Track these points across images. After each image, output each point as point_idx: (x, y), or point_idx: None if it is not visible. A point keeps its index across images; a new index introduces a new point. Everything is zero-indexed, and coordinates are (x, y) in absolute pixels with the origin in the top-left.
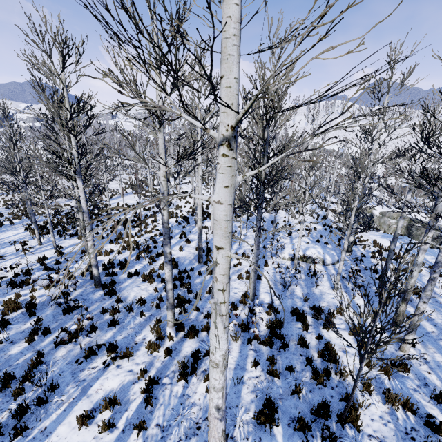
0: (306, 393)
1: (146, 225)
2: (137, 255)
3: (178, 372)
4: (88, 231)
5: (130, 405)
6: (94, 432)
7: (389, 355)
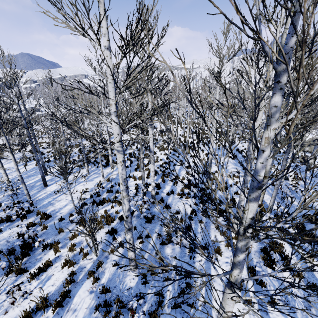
0: None
1: None
2: (162, 179)
3: (261, 263)
4: (152, 165)
5: (248, 286)
6: (240, 305)
7: None
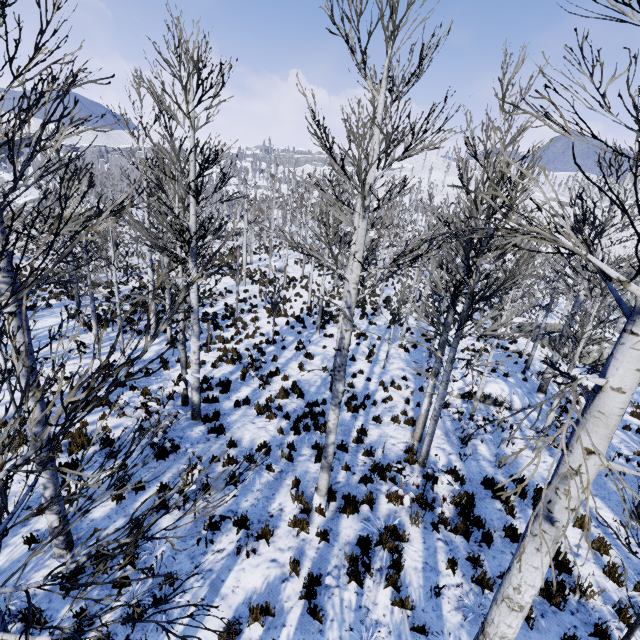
0: (537, 618)
1: (245, 325)
2: (242, 372)
3: (344, 568)
4: (195, 339)
5: (287, 617)
6: None
7: (638, 564)
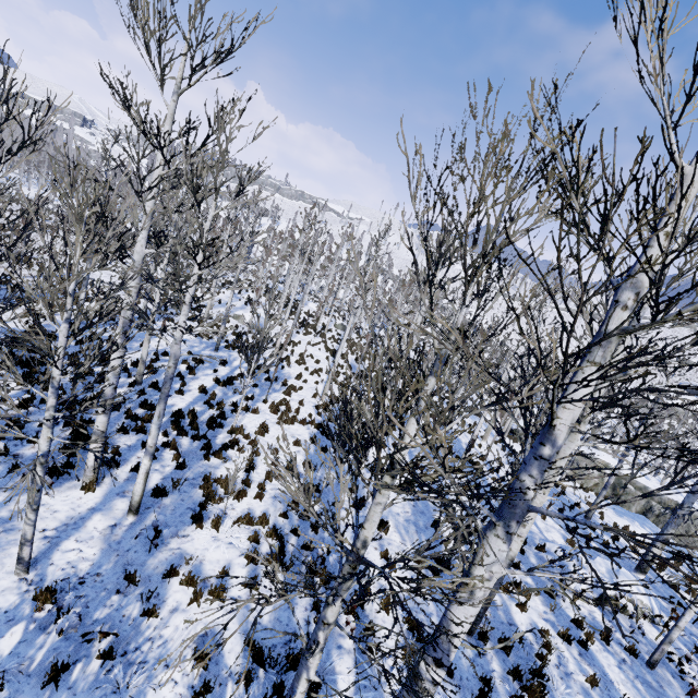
0: None
1: (258, 449)
2: (315, 604)
3: None
4: None
5: None
6: None
7: None
